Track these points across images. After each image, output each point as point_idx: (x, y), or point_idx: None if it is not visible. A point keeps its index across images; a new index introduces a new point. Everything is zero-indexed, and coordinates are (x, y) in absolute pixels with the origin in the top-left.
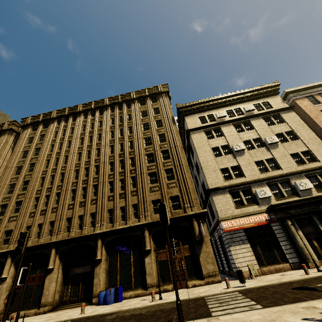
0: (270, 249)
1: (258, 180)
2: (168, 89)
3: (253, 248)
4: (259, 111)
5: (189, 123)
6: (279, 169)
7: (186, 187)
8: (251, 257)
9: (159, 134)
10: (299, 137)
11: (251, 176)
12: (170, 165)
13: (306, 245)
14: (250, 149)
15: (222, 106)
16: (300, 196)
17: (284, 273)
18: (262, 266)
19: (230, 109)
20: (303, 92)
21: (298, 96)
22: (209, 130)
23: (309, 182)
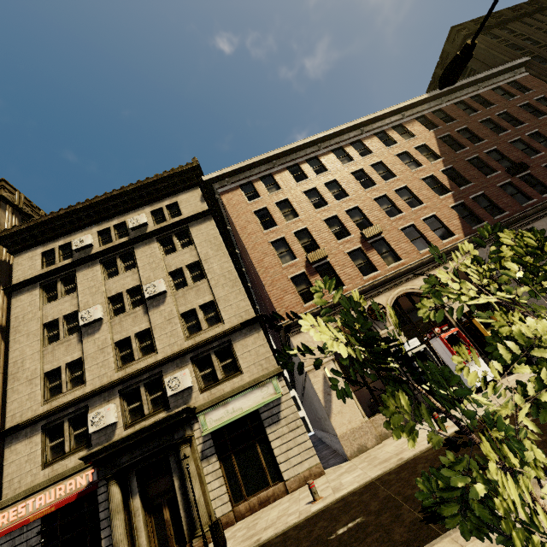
0: None
1: (101, 390)
2: (5, 191)
3: None
4: (157, 226)
5: (19, 270)
6: (152, 352)
7: None
8: None
9: None
10: (206, 273)
11: (96, 381)
12: None
13: (137, 530)
14: (120, 312)
15: (94, 223)
16: (170, 408)
17: None
18: None
19: (107, 226)
20: (238, 176)
21: (228, 185)
22: (52, 280)
23: (186, 375)
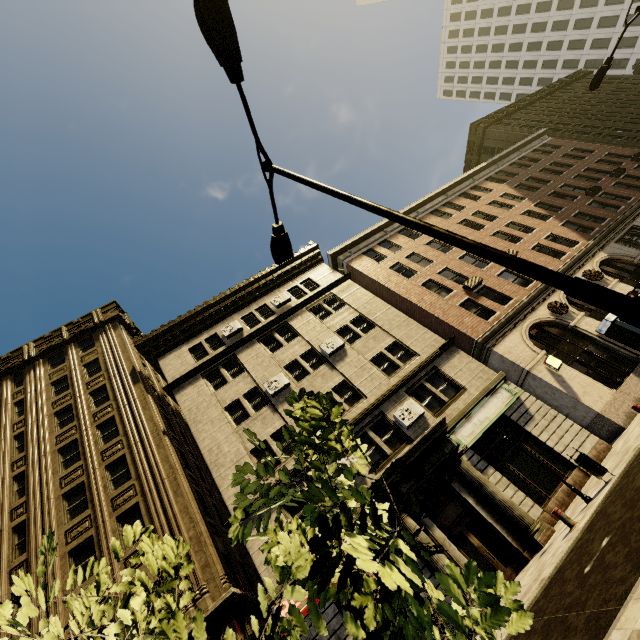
0: None
1: None
2: (118, 311)
3: None
4: (300, 300)
5: (170, 369)
6: (361, 398)
7: None
8: None
9: (101, 422)
10: (374, 322)
11: None
12: (133, 495)
13: (458, 560)
14: (303, 377)
15: (233, 312)
16: (412, 441)
17: None
18: None
19: (249, 312)
20: (357, 247)
21: (352, 255)
22: (213, 369)
23: (414, 404)
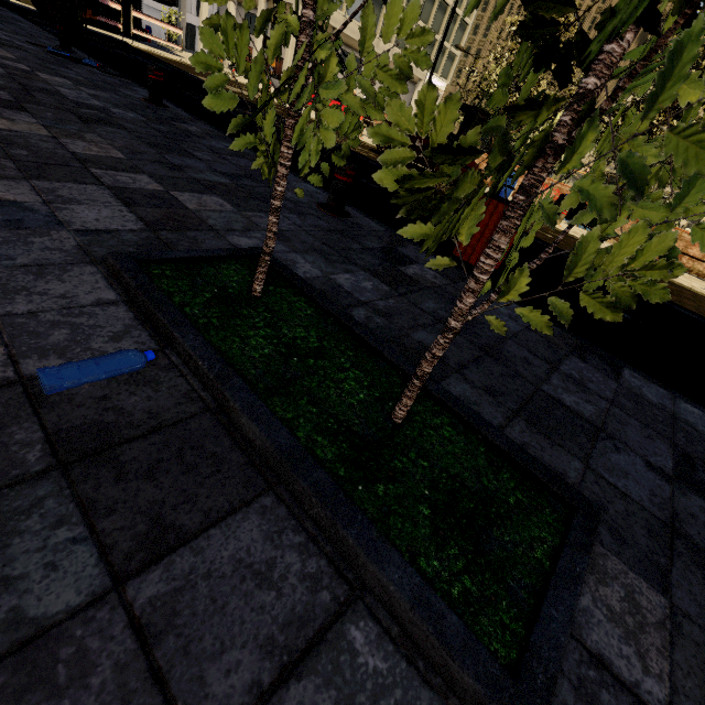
0: None
1: None
2: None
3: None
4: None
5: None
6: None
7: None
8: None
9: None
10: None
11: None
12: None
13: None
14: None
15: None
16: None
17: None
18: None
19: None
20: None
21: None
22: None
23: None
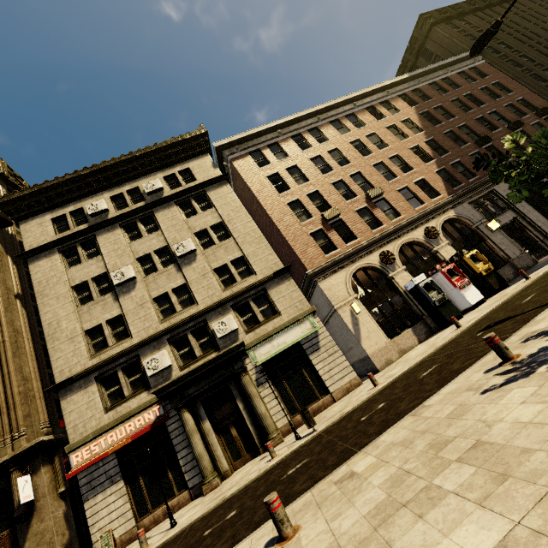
0: (163, 474)
1: (151, 339)
2: None
3: (133, 485)
4: (173, 191)
5: (29, 237)
6: (193, 304)
7: (6, 396)
8: (123, 508)
9: None
10: (231, 232)
11: (142, 333)
12: None
13: (213, 446)
14: (151, 272)
15: (104, 188)
16: (220, 349)
17: (164, 523)
18: (144, 516)
19: (120, 192)
20: (246, 144)
21: (238, 153)
22: (71, 245)
23: (232, 320)
